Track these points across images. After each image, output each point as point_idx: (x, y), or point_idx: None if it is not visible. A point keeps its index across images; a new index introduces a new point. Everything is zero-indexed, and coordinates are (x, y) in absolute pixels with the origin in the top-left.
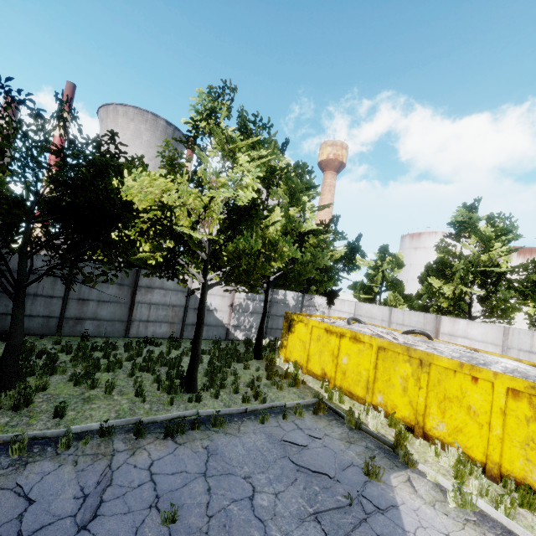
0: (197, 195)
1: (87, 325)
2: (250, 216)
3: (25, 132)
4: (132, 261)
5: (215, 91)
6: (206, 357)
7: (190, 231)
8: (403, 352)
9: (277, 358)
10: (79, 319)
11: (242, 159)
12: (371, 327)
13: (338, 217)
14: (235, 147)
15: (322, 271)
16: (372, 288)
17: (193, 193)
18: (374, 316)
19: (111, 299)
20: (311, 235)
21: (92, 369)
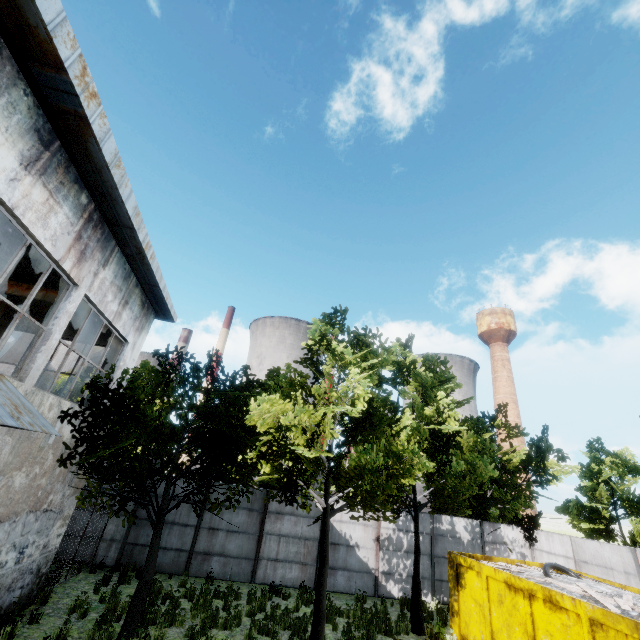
0: (311, 412)
1: (214, 562)
2: (371, 425)
3: (187, 379)
4: (254, 484)
5: (327, 317)
6: (343, 621)
7: (304, 450)
8: (630, 631)
9: (450, 634)
10: (207, 554)
11: (352, 372)
12: (586, 582)
13: (505, 405)
14: (345, 363)
15: (501, 485)
16: (597, 511)
17: (307, 411)
18: (609, 563)
19: (240, 528)
20: (470, 434)
21: (209, 623)
